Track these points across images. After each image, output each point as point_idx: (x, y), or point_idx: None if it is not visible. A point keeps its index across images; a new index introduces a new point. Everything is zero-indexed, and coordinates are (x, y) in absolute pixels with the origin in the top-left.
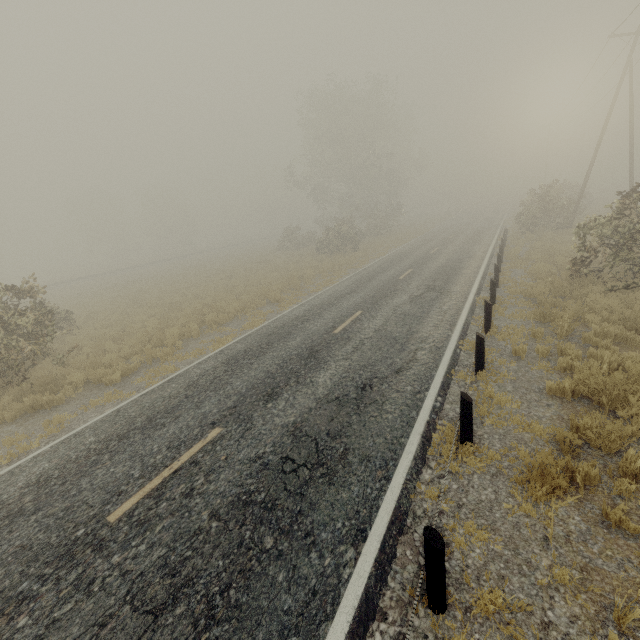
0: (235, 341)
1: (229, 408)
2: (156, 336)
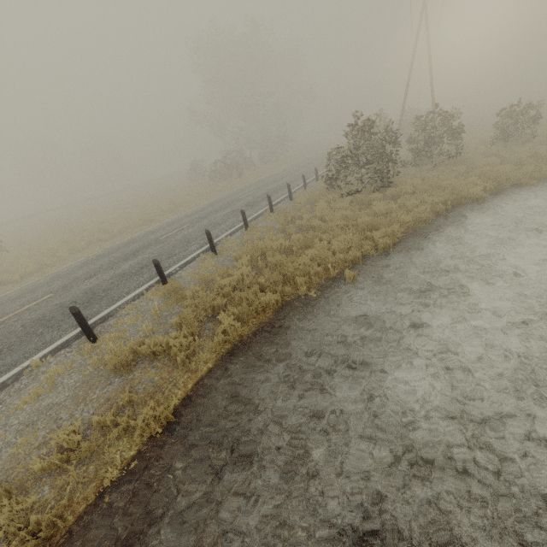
0: (101, 250)
1: (64, 285)
2: (51, 252)
